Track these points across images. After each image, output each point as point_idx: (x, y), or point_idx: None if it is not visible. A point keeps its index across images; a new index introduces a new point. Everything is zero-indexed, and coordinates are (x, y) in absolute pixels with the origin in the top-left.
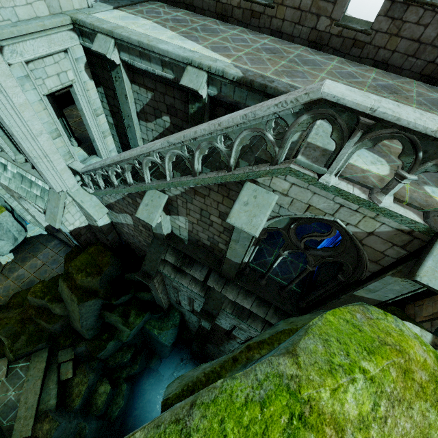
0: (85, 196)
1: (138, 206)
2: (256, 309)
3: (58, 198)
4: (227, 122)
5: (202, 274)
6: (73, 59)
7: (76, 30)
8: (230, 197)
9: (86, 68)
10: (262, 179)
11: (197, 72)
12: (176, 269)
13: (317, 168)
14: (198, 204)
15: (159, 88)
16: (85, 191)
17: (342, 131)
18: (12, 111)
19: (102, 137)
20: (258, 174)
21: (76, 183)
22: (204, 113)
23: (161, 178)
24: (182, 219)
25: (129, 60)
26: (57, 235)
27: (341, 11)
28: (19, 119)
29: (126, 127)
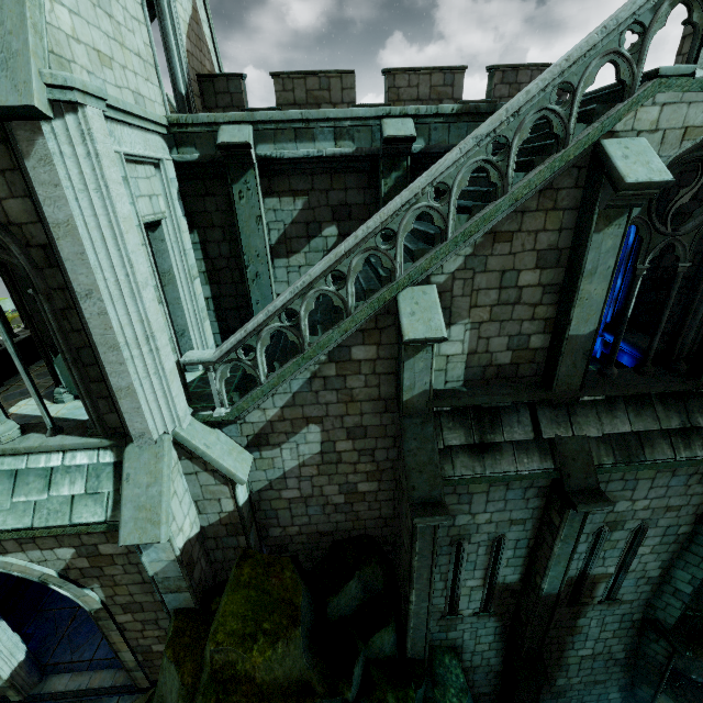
0: (207, 434)
1: (351, 372)
2: (640, 423)
3: (156, 456)
4: (579, 50)
5: (525, 424)
6: (167, 178)
7: (168, 140)
8: (557, 206)
9: (178, 197)
10: (623, 123)
11: (400, 121)
12: (477, 449)
13: (685, 68)
14: (497, 265)
15: (318, 185)
16: (204, 426)
17: (702, 6)
18: (106, 232)
19: (200, 321)
20: (617, 117)
21: (186, 409)
22: (406, 183)
23: (423, 252)
24: (457, 331)
25: (273, 153)
26: (42, 691)
27: (461, 90)
28: (115, 250)
29: (249, 282)
